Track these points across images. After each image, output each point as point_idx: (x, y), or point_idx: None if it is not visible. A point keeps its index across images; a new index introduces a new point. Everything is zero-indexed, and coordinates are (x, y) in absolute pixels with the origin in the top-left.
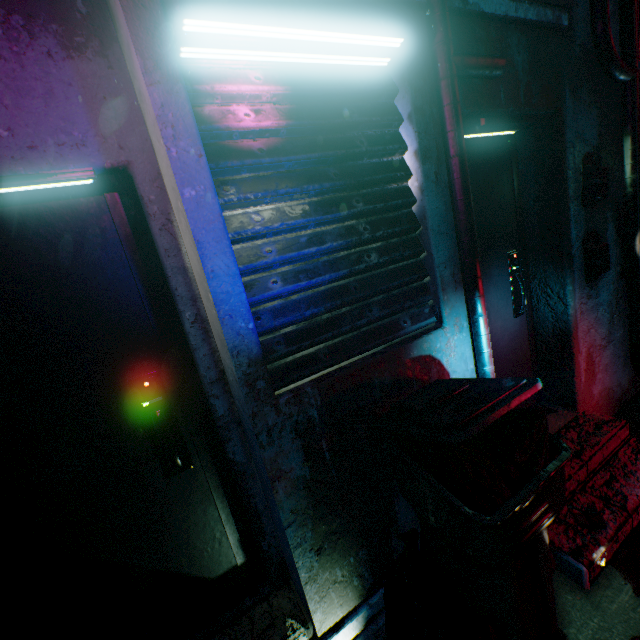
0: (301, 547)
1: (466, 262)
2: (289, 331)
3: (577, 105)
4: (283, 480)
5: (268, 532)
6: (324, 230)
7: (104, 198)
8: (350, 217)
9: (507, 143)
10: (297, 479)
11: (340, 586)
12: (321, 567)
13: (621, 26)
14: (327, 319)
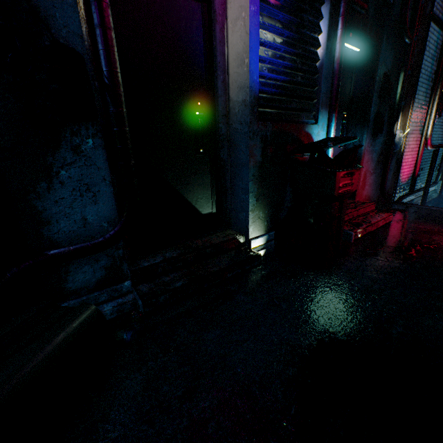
0: (252, 193)
1: (333, 96)
2: (264, 96)
3: (387, 46)
4: (253, 158)
5: (228, 201)
6: (285, 56)
7: (201, 5)
8: (295, 54)
9: (354, 57)
10: (257, 161)
11: (260, 221)
12: (256, 208)
13: (412, 15)
14: (277, 99)
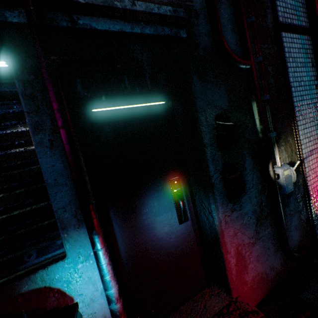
0: None
1: (81, 207)
2: None
3: (205, 84)
4: None
5: None
6: None
7: None
8: None
9: (164, 108)
10: None
11: None
12: None
13: (239, 37)
14: None
